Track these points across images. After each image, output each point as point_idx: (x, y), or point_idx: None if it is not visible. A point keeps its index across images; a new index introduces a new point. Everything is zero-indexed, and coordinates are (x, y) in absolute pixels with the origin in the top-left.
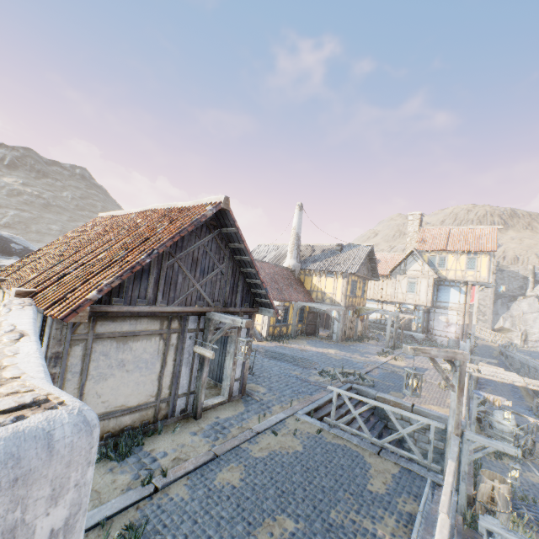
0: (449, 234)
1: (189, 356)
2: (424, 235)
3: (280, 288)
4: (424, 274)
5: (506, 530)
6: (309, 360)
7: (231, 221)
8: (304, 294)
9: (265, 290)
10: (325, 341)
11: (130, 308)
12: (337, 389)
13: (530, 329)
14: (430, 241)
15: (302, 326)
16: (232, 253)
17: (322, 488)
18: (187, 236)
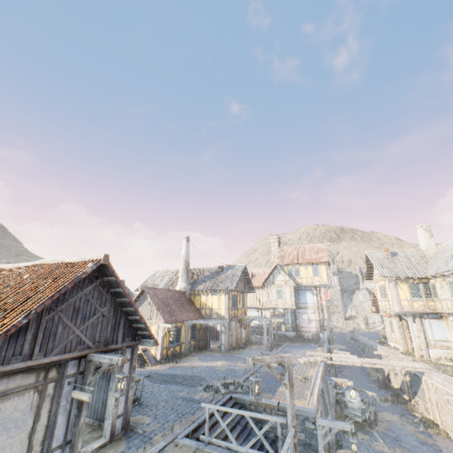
0: (298, 251)
1: (67, 403)
2: (283, 253)
3: (173, 310)
4: (287, 283)
5: None
6: (197, 377)
7: (111, 272)
8: (195, 312)
9: (144, 324)
10: (215, 353)
11: (3, 368)
12: (208, 405)
13: (368, 314)
14: (287, 257)
15: (195, 342)
16: (114, 296)
17: None
18: (69, 289)
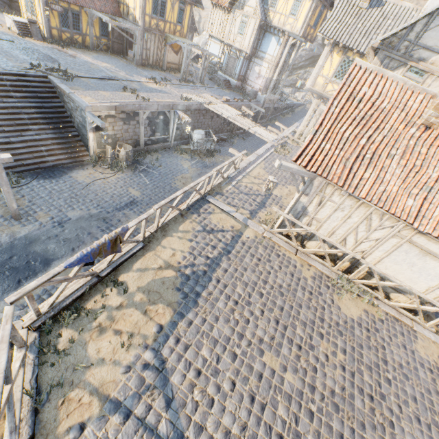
0: None
1: None
2: None
3: None
4: (256, 14)
5: None
6: (53, 60)
7: None
8: (107, 3)
9: None
10: (123, 61)
11: None
12: None
13: None
14: None
15: (109, 43)
16: None
17: None
18: None
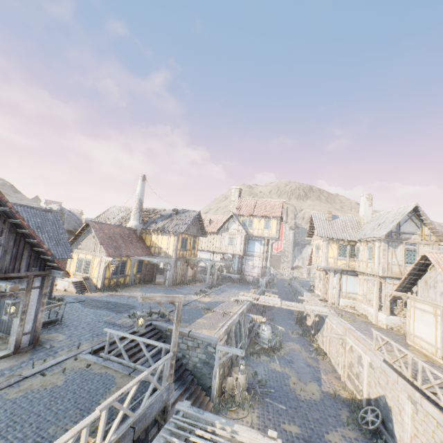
0: (256, 204)
1: None
2: (241, 204)
3: (119, 245)
4: (240, 232)
5: (189, 407)
6: (129, 305)
7: (3, 202)
8: (143, 249)
9: (52, 257)
10: (158, 287)
11: None
12: (110, 330)
13: None
14: (244, 208)
15: (141, 275)
16: (14, 227)
17: (57, 411)
18: None
